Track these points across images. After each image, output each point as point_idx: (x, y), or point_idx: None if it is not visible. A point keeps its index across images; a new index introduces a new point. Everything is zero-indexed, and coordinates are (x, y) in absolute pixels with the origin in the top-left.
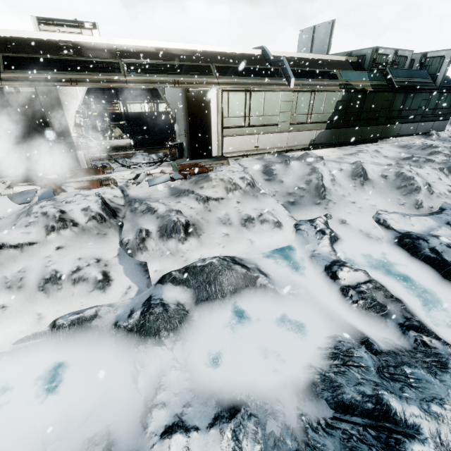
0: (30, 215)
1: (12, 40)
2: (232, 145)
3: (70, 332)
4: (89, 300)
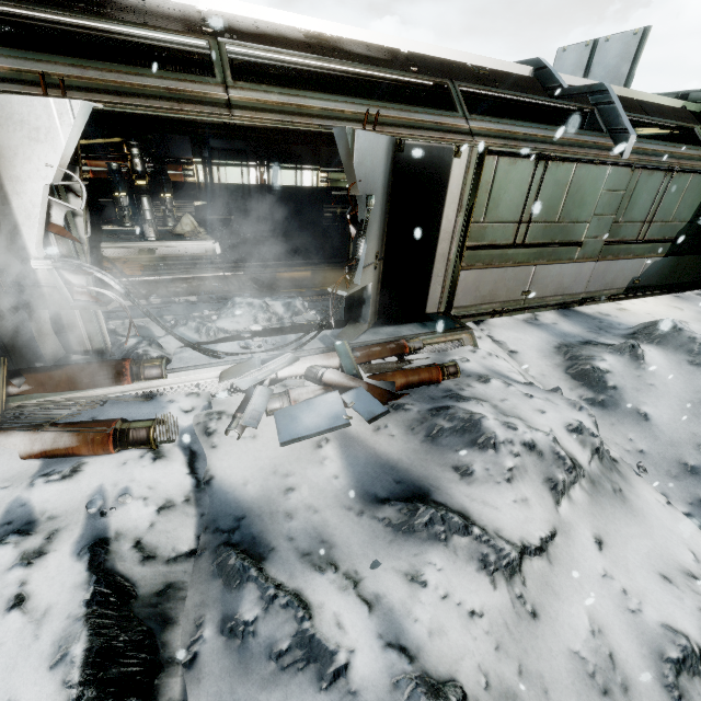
0: None
1: None
2: (475, 289)
3: None
4: None
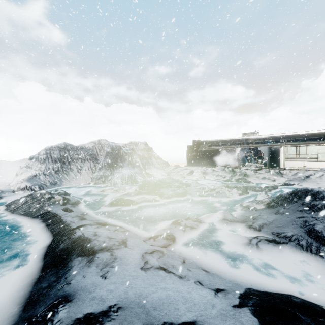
0: (220, 168)
1: (233, 140)
2: (289, 164)
3: (216, 180)
4: (221, 179)
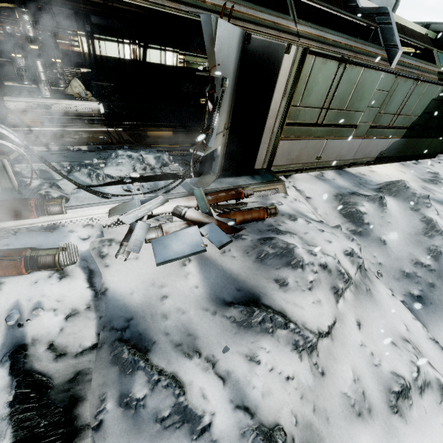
0: None
1: None
2: (288, 154)
3: None
4: None
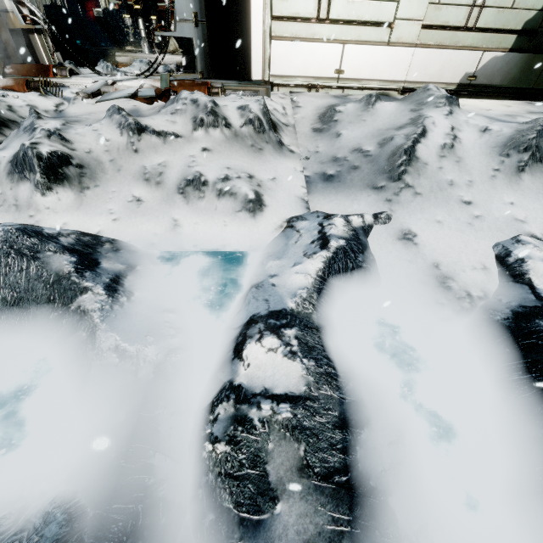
0: None
1: None
2: (288, 60)
3: None
4: None
